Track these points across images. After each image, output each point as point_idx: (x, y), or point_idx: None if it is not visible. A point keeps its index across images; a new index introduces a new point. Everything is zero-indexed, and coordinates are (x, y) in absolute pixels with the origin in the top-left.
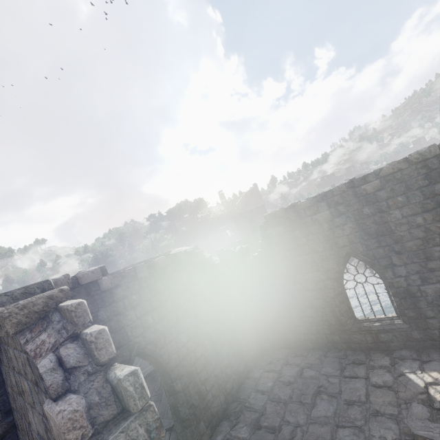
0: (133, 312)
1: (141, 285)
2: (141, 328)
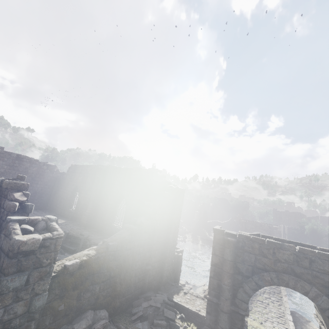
0: (2, 162)
1: (10, 158)
2: (1, 167)
